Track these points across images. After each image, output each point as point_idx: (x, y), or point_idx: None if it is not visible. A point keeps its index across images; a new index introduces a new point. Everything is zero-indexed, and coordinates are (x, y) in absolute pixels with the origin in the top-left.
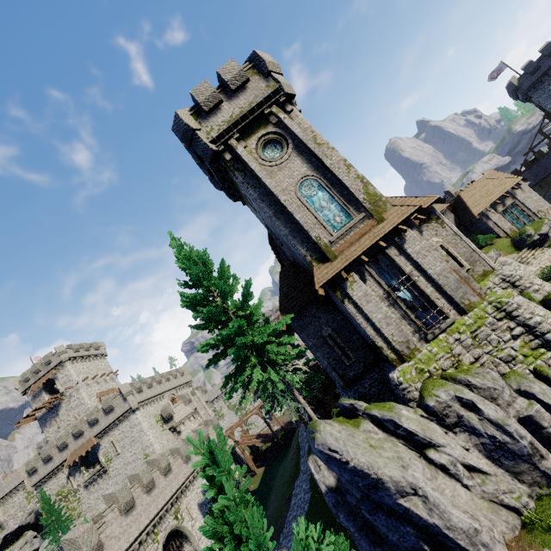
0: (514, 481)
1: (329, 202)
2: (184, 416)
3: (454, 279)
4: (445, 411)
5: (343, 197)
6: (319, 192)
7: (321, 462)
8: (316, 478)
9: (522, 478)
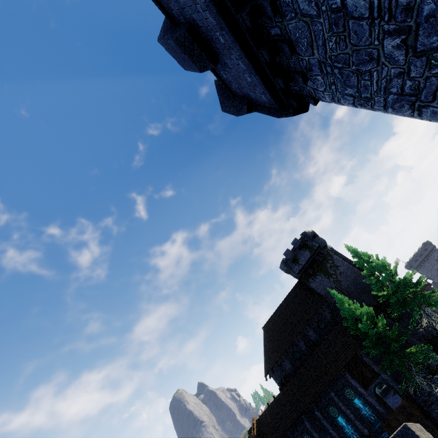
0: None
1: None
2: None
3: None
4: None
5: None
6: None
7: None
8: None
9: None
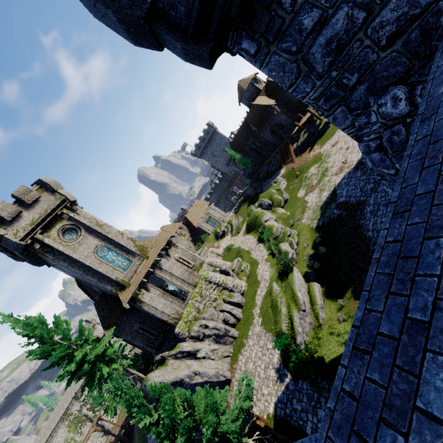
0: (225, 346)
1: (117, 256)
2: None
3: (187, 274)
4: (198, 334)
5: (124, 251)
6: (109, 252)
7: None
8: None
9: (227, 343)
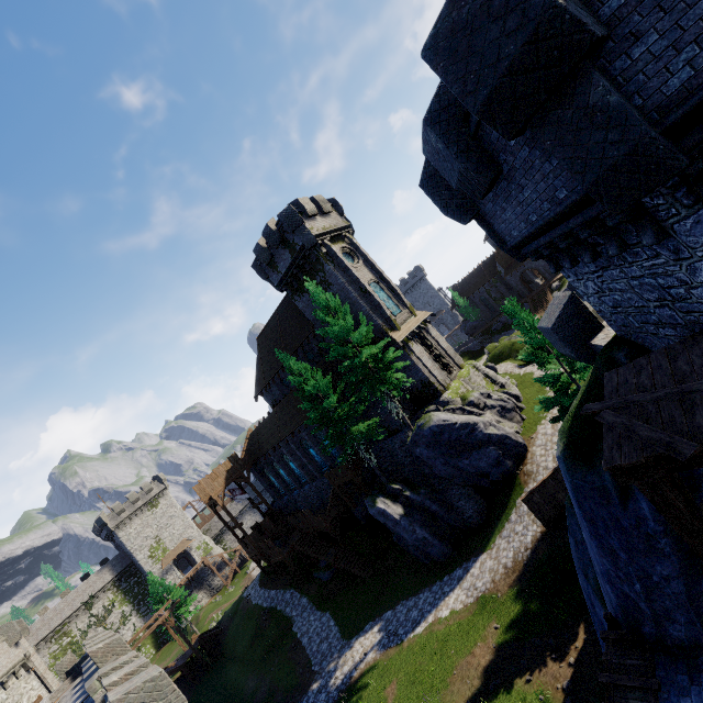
0: (512, 423)
1: (388, 299)
2: (8, 667)
3: (453, 352)
4: (478, 401)
5: (394, 298)
6: (381, 291)
7: (387, 501)
8: (389, 511)
9: (514, 420)
